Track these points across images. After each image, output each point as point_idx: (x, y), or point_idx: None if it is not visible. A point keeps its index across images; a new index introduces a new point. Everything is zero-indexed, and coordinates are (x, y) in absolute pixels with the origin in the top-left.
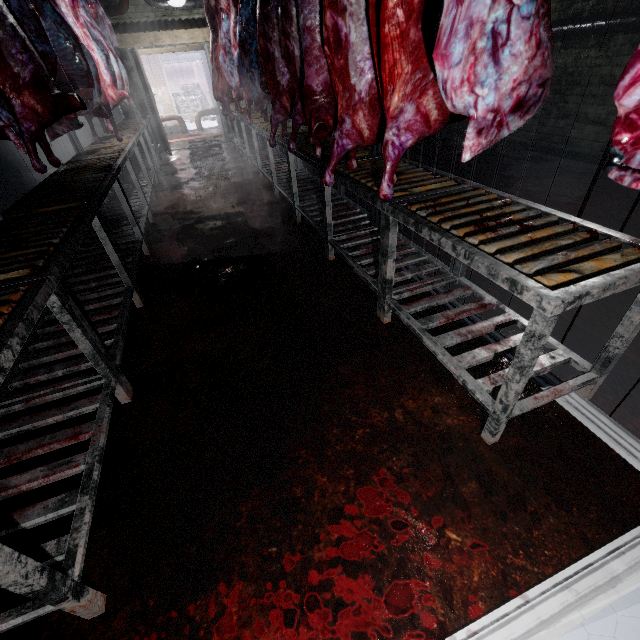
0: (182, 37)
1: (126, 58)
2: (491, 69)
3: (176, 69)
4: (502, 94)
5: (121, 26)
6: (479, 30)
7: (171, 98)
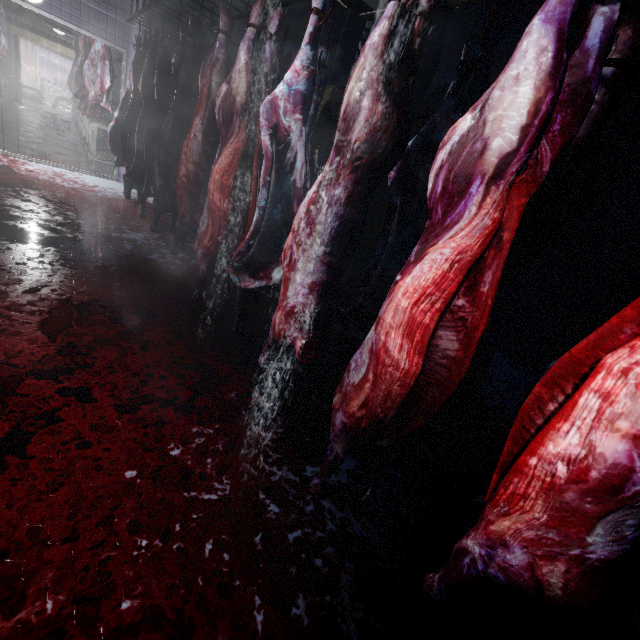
0: (58, 48)
1: (9, 37)
2: (95, 86)
3: (56, 64)
4: (97, 91)
5: (13, 20)
6: (91, 79)
7: (38, 77)
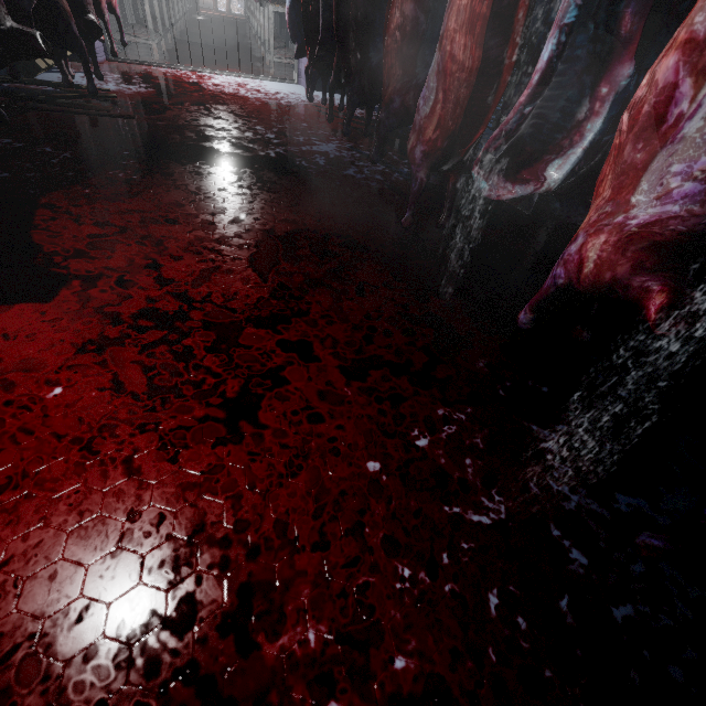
0: None
1: None
2: None
3: None
4: None
5: None
6: None
7: None
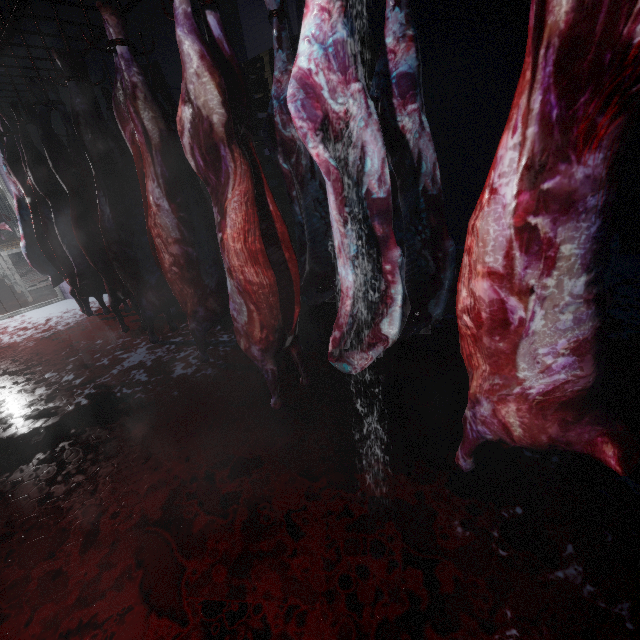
0: None
1: None
2: None
3: None
4: None
5: None
6: None
7: None
